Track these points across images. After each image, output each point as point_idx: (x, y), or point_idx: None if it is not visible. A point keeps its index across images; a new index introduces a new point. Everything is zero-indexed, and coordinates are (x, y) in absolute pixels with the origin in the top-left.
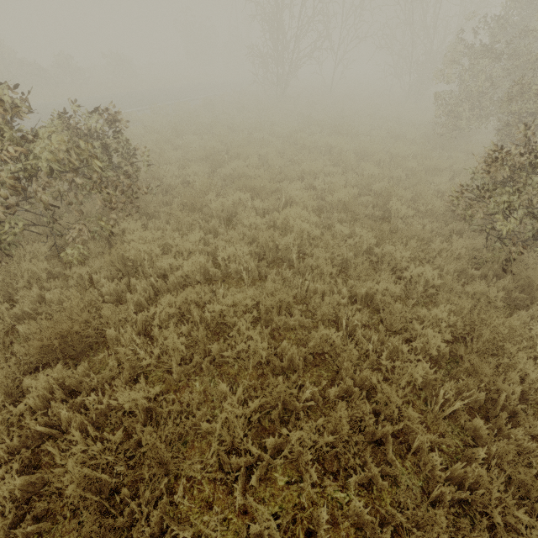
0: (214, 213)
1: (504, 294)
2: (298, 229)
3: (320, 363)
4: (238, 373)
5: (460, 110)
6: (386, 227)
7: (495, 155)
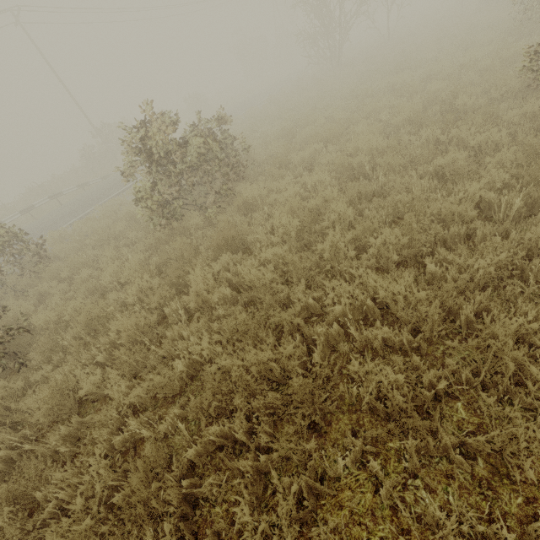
0: (297, 165)
1: None
2: (367, 148)
3: (399, 224)
4: None
5: None
6: (449, 117)
7: None
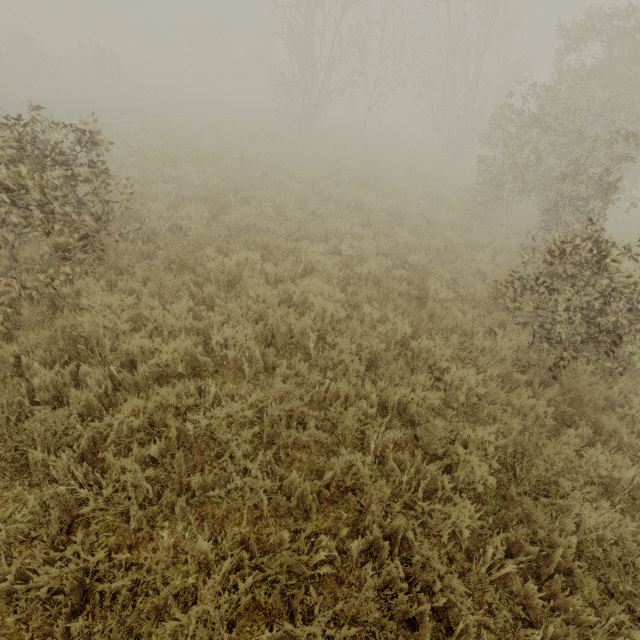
0: (211, 274)
1: (551, 405)
2: (318, 308)
3: (339, 498)
4: (226, 515)
5: (502, 180)
6: (424, 314)
7: (538, 235)
